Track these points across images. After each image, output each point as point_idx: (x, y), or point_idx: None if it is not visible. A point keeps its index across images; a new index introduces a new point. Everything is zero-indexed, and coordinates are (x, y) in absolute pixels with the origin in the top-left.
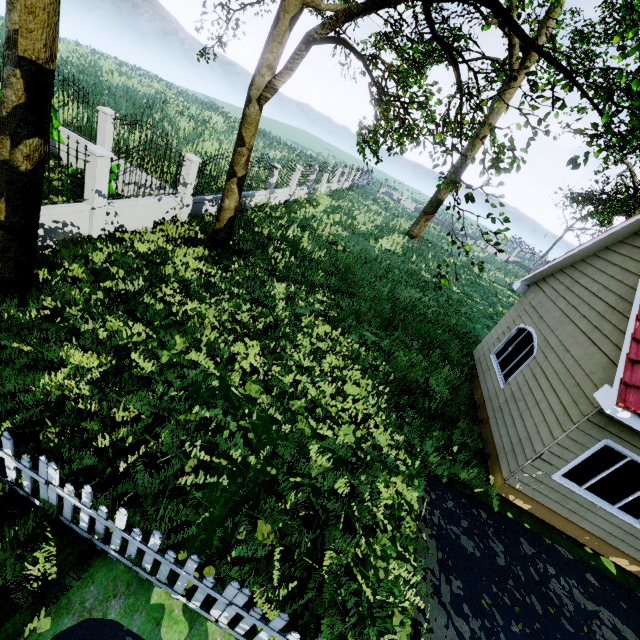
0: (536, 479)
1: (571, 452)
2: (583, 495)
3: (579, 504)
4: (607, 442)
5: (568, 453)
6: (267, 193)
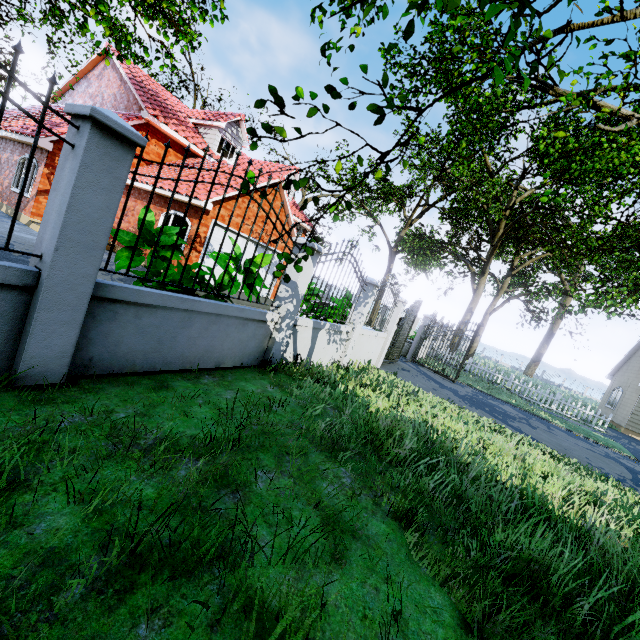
0: (635, 423)
1: None
2: None
3: None
4: None
5: None
6: None
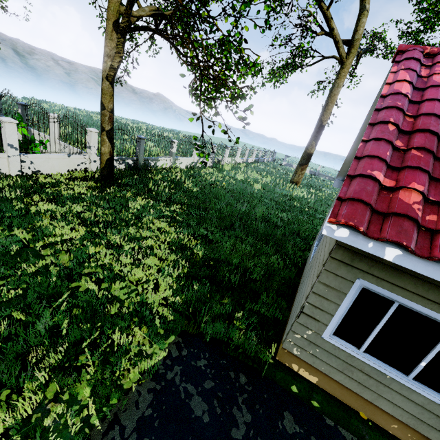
0: (309, 341)
1: (330, 301)
2: (365, 360)
3: (366, 374)
4: (362, 283)
5: (328, 303)
6: (171, 159)
